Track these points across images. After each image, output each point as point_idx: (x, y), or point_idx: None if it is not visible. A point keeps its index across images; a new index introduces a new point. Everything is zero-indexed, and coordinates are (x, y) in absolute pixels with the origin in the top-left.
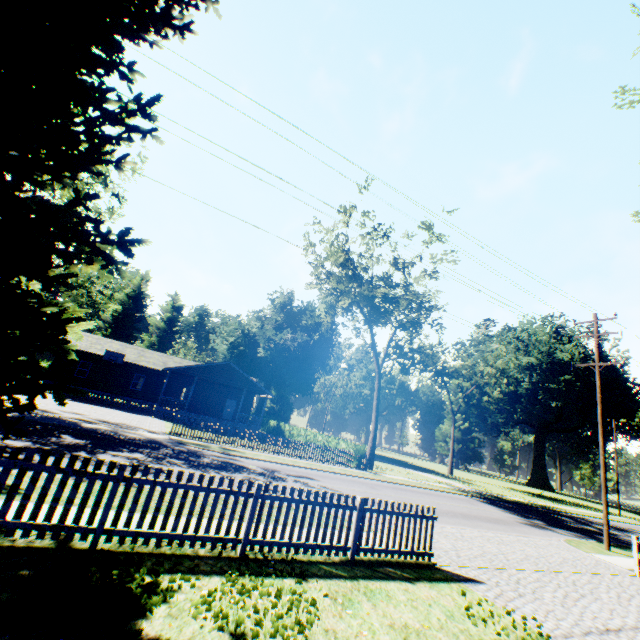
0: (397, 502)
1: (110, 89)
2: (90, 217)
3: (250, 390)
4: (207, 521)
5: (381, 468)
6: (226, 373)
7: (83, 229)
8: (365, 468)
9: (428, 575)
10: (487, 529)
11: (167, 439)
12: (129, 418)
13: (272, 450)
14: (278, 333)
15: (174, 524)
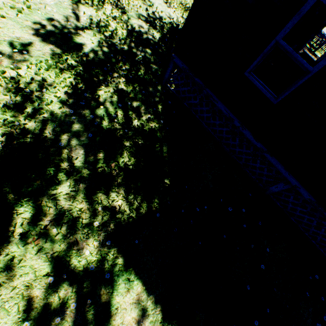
0: None
1: None
2: None
3: None
4: None
5: None
6: None
7: None
8: None
9: None
10: None
11: None
12: (325, 31)
13: None
14: None
15: (322, 47)
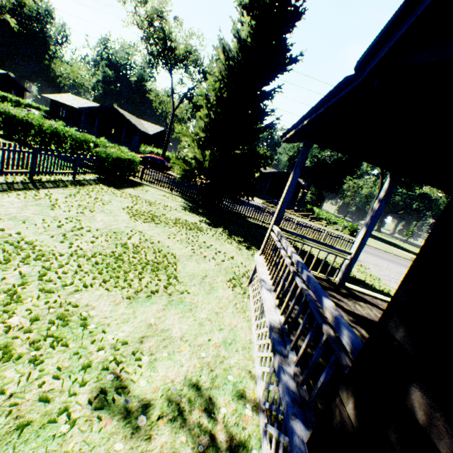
0: (340, 235)
1: (267, 106)
2: (265, 154)
3: (298, 187)
4: (283, 226)
5: (368, 240)
6: (286, 177)
7: (263, 156)
8: (354, 237)
9: (343, 255)
10: (396, 265)
11: (261, 206)
12: None
13: (305, 218)
14: (320, 152)
15: None
